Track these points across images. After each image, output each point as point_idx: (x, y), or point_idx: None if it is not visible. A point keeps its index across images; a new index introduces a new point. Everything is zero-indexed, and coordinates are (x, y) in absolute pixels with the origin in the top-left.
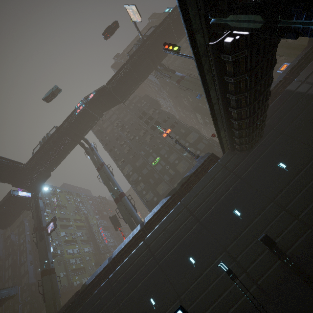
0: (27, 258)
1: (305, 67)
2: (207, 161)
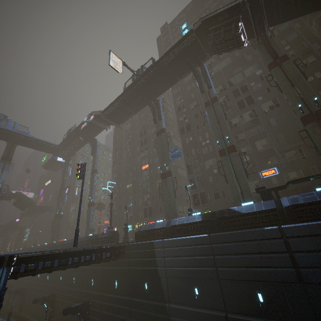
0: None
1: (182, 234)
2: (105, 238)
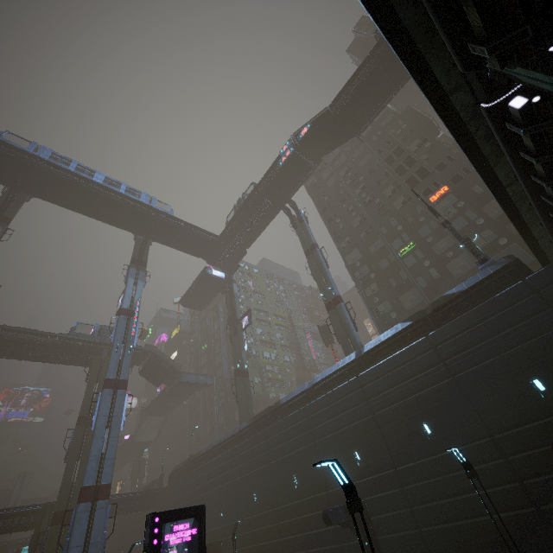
0: (221, 350)
1: None
2: (500, 273)
